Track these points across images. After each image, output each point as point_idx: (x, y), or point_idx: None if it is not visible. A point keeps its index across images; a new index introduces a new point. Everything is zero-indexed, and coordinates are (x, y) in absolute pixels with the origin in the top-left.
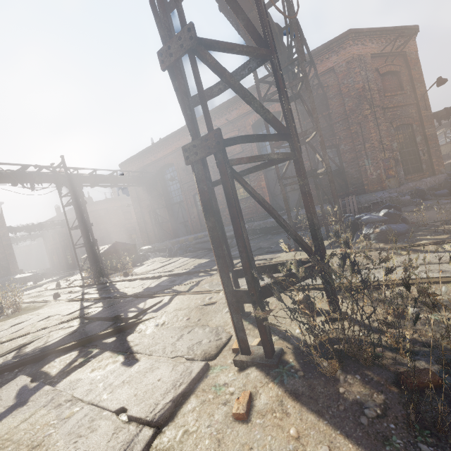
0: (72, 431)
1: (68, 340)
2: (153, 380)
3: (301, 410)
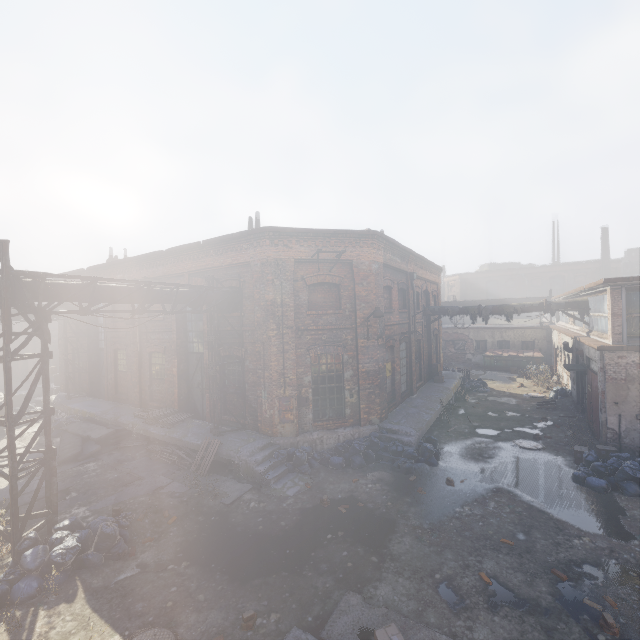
0: None
1: None
2: None
3: None
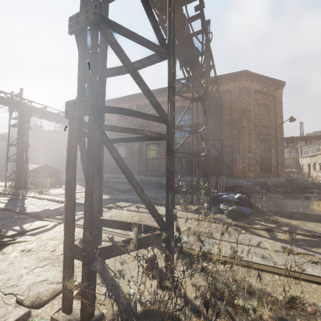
0: None
1: None
2: None
3: None
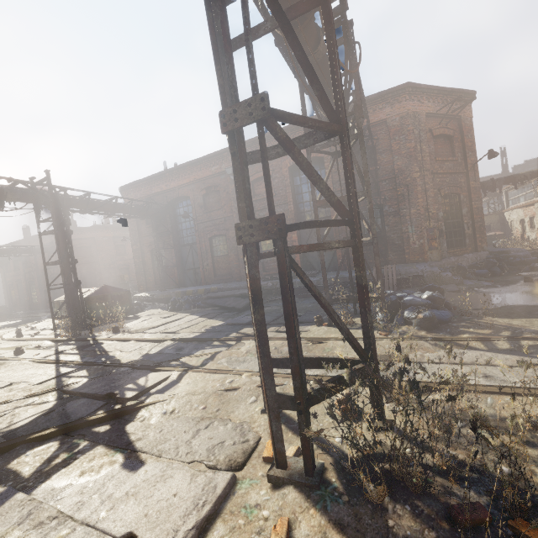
0: None
1: (42, 423)
2: (167, 495)
3: None
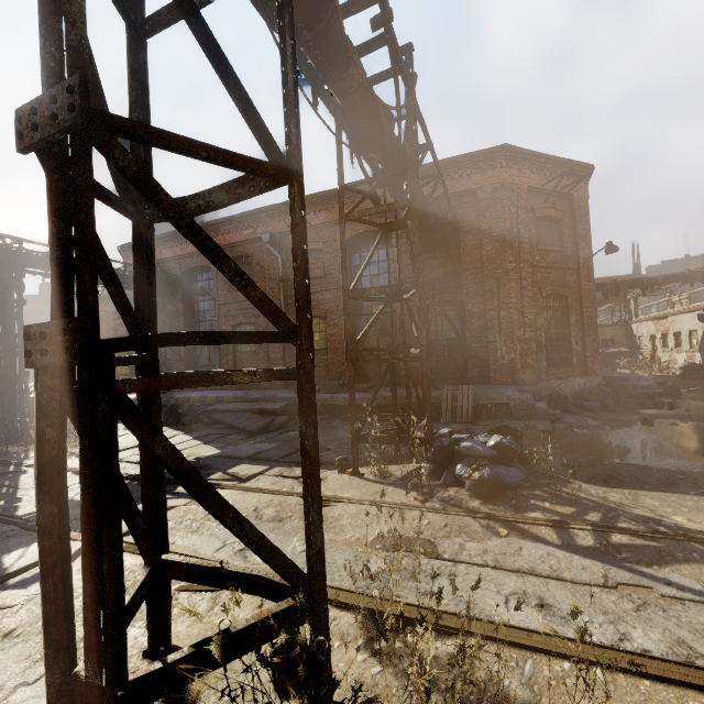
0: None
1: None
2: None
3: None
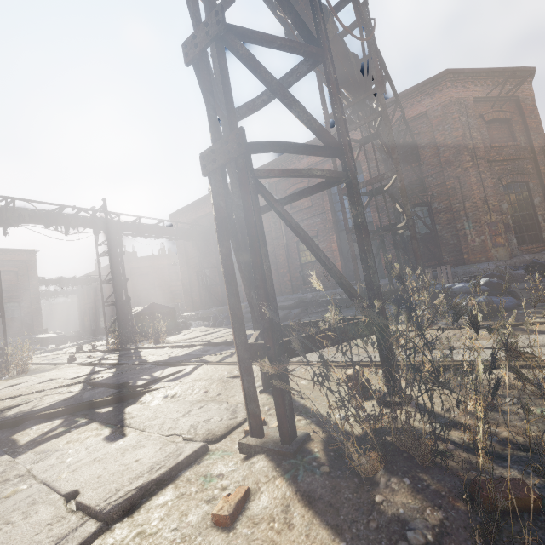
0: (3, 515)
1: (58, 405)
2: (129, 460)
3: (311, 522)
